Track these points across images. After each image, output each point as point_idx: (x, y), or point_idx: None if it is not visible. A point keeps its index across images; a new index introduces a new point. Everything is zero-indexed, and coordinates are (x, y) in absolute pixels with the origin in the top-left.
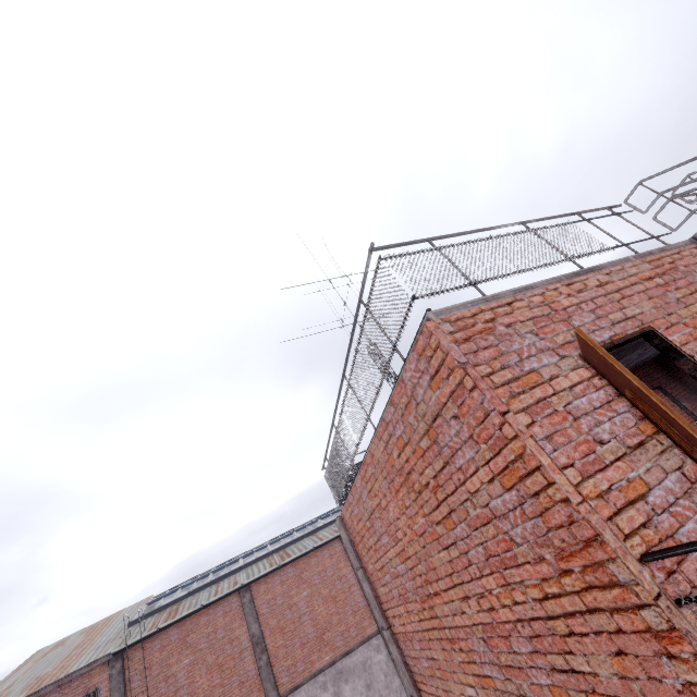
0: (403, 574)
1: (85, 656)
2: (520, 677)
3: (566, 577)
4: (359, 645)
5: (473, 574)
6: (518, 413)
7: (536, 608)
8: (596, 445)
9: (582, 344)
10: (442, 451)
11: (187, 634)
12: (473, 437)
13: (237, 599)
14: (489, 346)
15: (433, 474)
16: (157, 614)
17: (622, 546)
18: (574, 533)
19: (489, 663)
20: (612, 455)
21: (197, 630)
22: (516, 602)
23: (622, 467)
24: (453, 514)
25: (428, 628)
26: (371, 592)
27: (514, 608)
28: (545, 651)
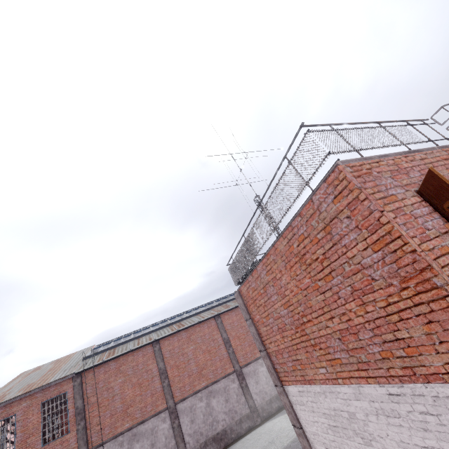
0: (284, 315)
1: (57, 374)
2: (360, 353)
3: (404, 291)
4: (223, 378)
5: (339, 303)
6: (389, 212)
7: (380, 312)
8: (426, 230)
9: (427, 178)
10: (333, 238)
11: (120, 365)
12: (358, 226)
13: (151, 348)
14: (370, 181)
15: (323, 252)
16: (101, 354)
17: (440, 270)
18: (415, 267)
19: (340, 351)
20: (433, 235)
21: (126, 363)
22: (367, 312)
23: (438, 240)
24: (333, 272)
25: (297, 343)
26: (256, 332)
27: (365, 315)
28: (381, 334)
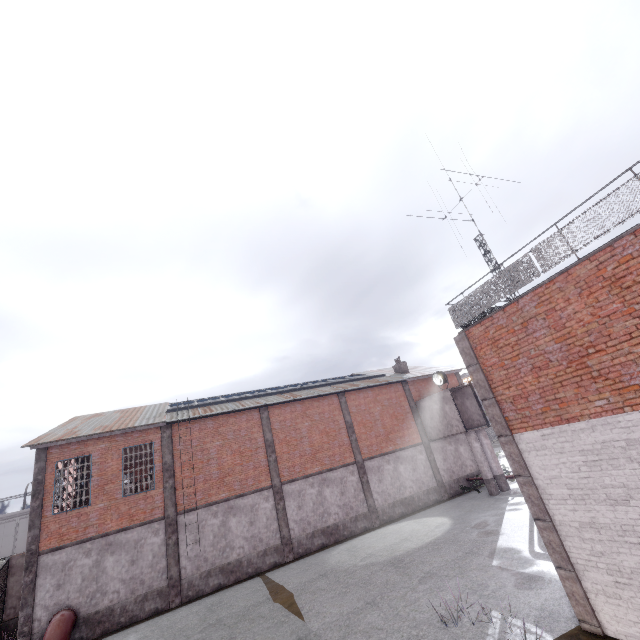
0: (553, 351)
1: (139, 420)
2: None
3: None
4: (340, 467)
5: None
6: None
7: None
8: None
9: None
10: None
11: (219, 426)
12: None
13: (258, 414)
14: None
15: None
16: (190, 409)
17: None
18: None
19: None
20: None
21: (227, 425)
22: None
23: None
24: None
25: (565, 379)
26: (484, 378)
27: None
28: None
